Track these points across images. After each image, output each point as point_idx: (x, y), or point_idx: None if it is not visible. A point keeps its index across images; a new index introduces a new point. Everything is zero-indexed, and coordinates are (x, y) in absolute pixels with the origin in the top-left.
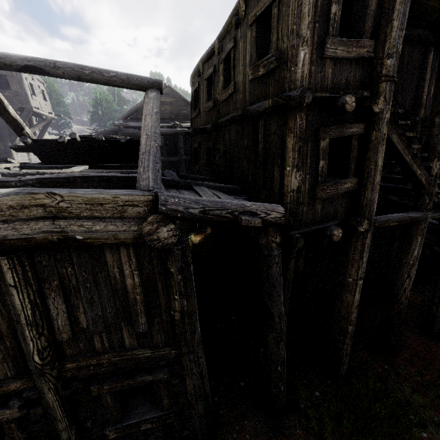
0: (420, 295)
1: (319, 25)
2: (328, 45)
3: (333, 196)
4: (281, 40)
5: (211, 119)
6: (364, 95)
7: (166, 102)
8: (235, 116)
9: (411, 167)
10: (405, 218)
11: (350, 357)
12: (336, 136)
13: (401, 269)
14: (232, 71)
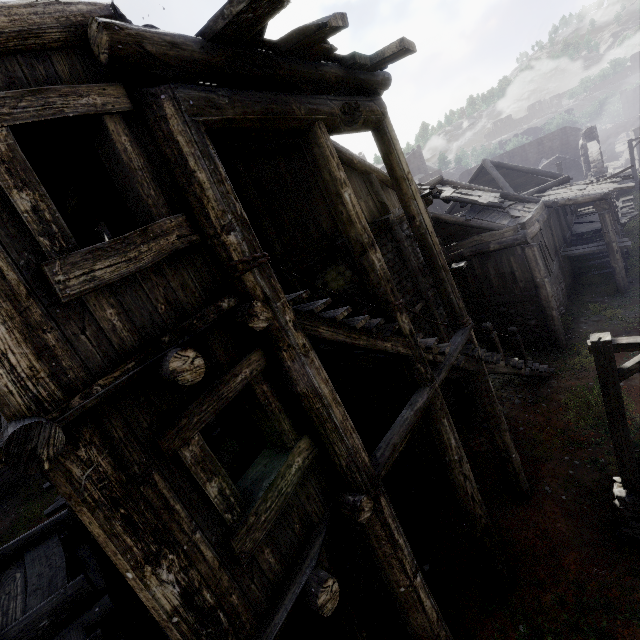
0: (482, 434)
1: (4, 245)
2: (59, 276)
3: (281, 511)
4: None
5: None
6: (224, 307)
7: None
8: None
9: (375, 348)
10: (413, 420)
11: None
12: (212, 414)
13: (450, 471)
14: None
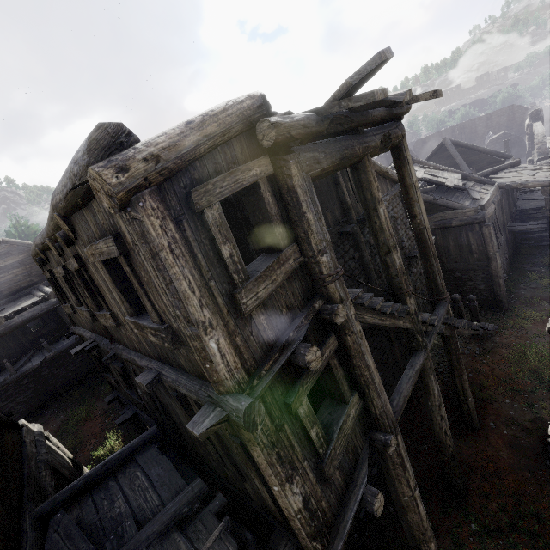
0: (438, 377)
1: (215, 281)
2: (244, 300)
3: (345, 446)
4: (163, 314)
5: (100, 331)
6: (317, 307)
7: (11, 264)
8: (139, 366)
9: (394, 326)
10: (415, 378)
11: (438, 546)
12: (312, 383)
13: (431, 412)
14: (98, 297)
